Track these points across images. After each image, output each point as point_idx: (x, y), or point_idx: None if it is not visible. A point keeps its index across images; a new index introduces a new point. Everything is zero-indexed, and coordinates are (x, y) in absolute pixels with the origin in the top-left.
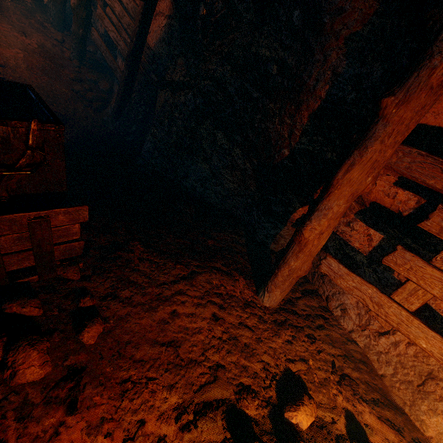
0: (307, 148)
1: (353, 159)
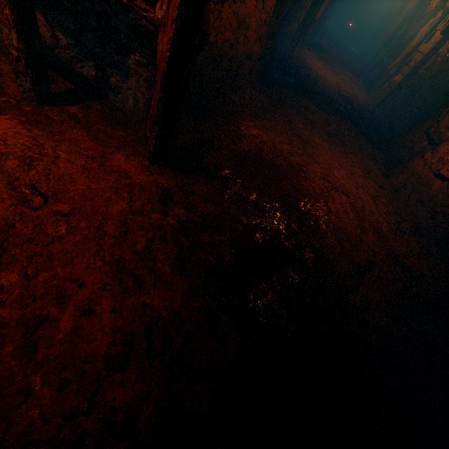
0: None
1: None
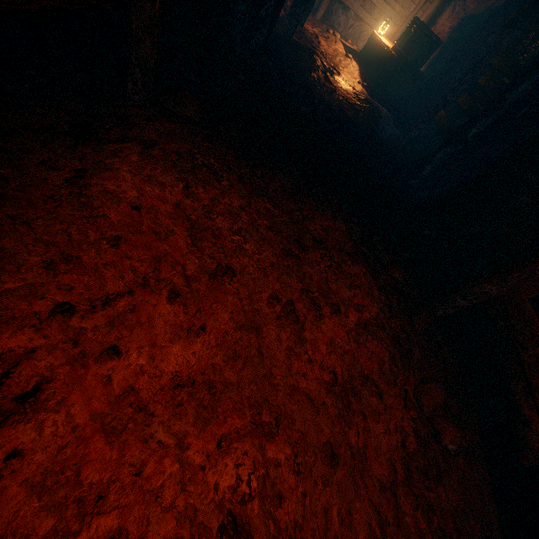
0: None
1: None
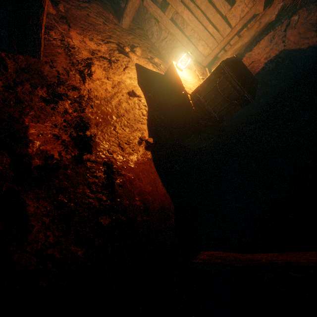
0: None
1: None
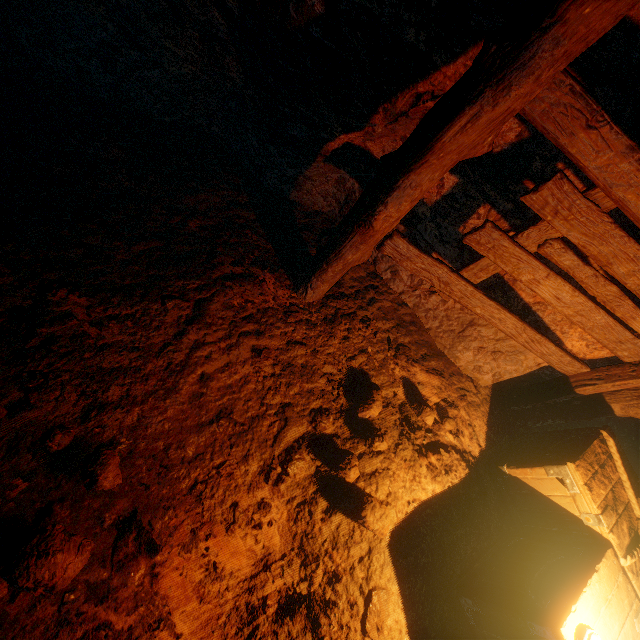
0: (368, 7)
1: (480, 108)
